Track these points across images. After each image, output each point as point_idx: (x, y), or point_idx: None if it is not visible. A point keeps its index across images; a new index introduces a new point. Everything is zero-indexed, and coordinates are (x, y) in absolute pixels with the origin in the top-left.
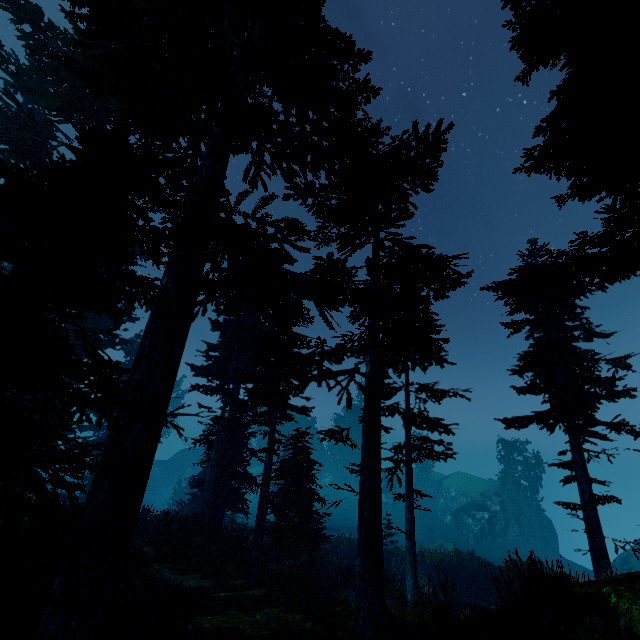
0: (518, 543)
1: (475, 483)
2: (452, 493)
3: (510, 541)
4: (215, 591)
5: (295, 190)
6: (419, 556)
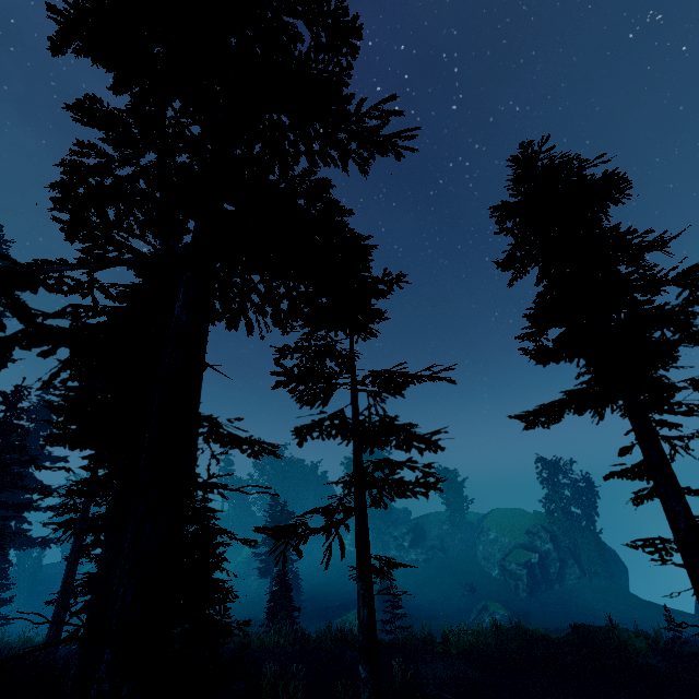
0: (580, 587)
1: (518, 519)
2: (493, 536)
3: (570, 586)
4: None
5: (66, 27)
6: (441, 644)
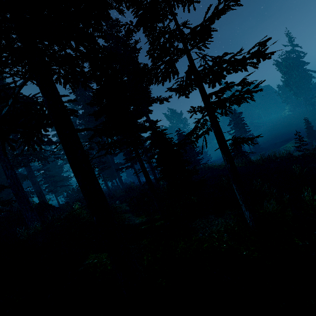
0: None
1: None
2: None
3: None
4: (143, 225)
5: None
6: None
